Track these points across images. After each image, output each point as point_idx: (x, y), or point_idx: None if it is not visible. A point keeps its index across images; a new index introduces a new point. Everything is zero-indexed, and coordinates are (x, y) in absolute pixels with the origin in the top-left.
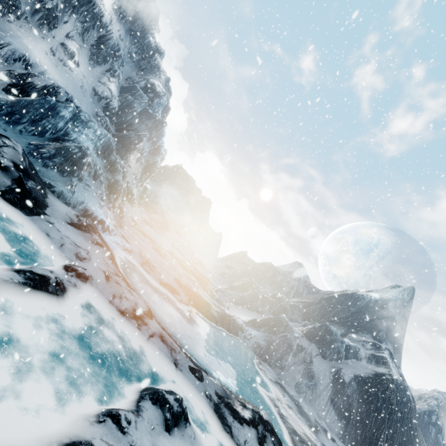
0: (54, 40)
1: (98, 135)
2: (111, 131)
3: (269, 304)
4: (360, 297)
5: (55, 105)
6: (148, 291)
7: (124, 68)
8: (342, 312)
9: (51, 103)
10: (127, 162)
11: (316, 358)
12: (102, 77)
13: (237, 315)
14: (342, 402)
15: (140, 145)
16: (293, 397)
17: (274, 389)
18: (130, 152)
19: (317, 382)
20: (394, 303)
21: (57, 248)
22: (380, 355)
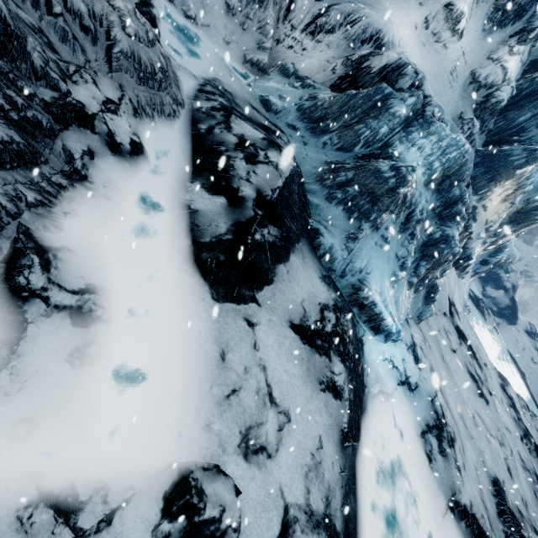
0: (437, 2)
1: (444, 147)
2: (474, 145)
3: None
4: None
5: (387, 97)
6: (407, 532)
7: None
8: None
9: (382, 94)
10: (483, 199)
11: None
12: (497, 48)
13: None
14: None
15: (525, 169)
16: None
17: None
18: (497, 183)
19: None
20: None
21: (216, 399)
22: None
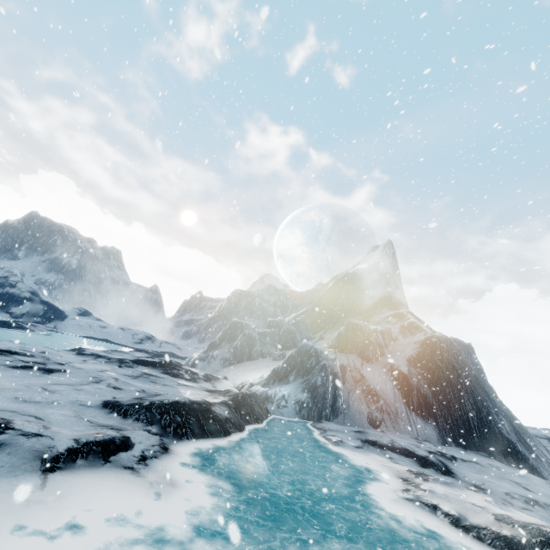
0: None
1: None
2: None
3: (270, 338)
4: (354, 275)
5: None
6: None
7: None
8: (346, 300)
9: None
10: None
11: (364, 368)
12: None
13: (244, 379)
14: (417, 399)
15: None
16: (395, 447)
17: (378, 463)
18: None
19: (384, 397)
20: (384, 265)
21: None
22: (408, 323)
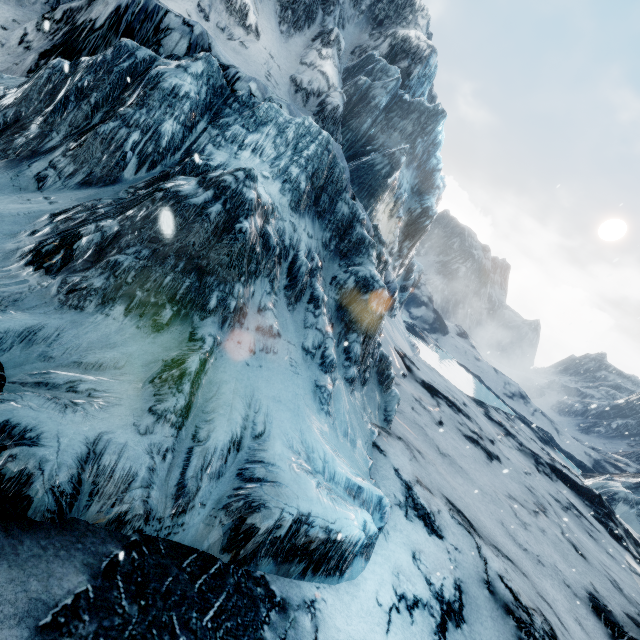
0: None
1: (292, 141)
2: None
3: None
4: None
5: (149, 67)
6: None
7: (345, 32)
8: None
9: (134, 61)
10: (372, 221)
11: None
12: (306, 53)
13: None
14: None
15: (395, 176)
16: None
17: None
18: (376, 199)
19: None
20: None
21: None
22: None
